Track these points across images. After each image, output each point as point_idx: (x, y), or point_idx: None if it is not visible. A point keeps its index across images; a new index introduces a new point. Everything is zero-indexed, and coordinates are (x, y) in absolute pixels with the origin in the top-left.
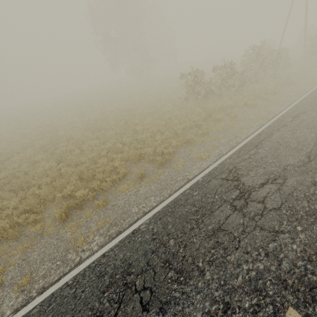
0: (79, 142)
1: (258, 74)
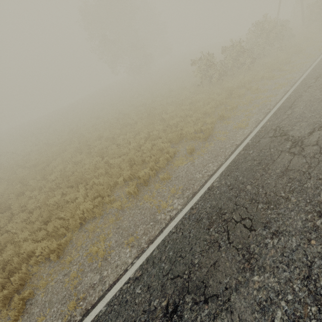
0: (111, 139)
1: (265, 49)
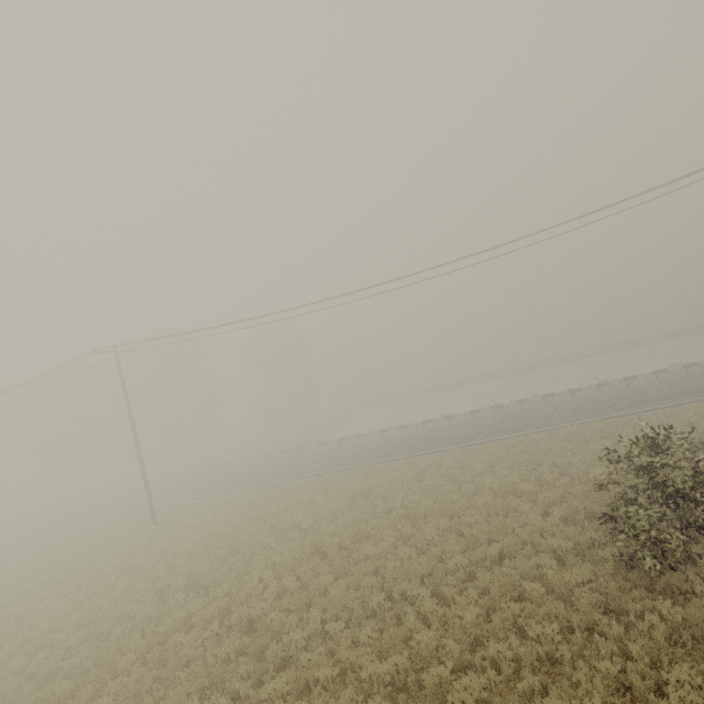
0: None
1: None
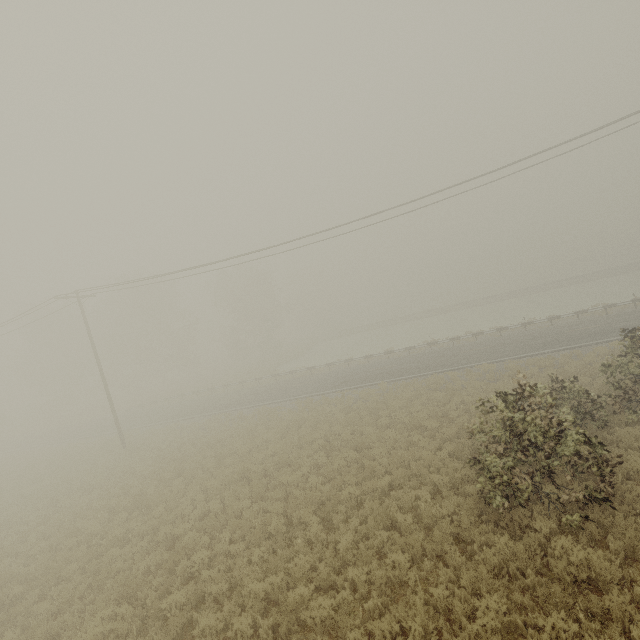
0: None
1: None
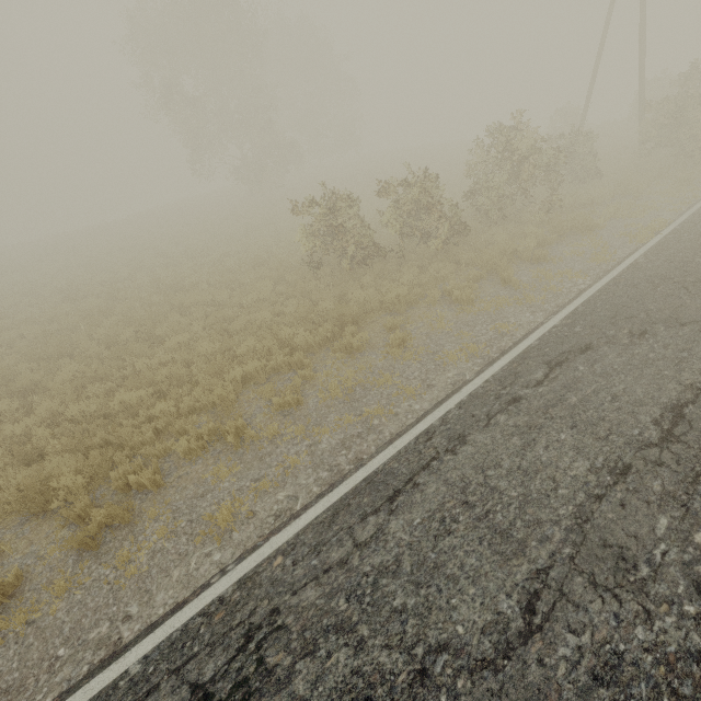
0: None
1: (509, 200)
